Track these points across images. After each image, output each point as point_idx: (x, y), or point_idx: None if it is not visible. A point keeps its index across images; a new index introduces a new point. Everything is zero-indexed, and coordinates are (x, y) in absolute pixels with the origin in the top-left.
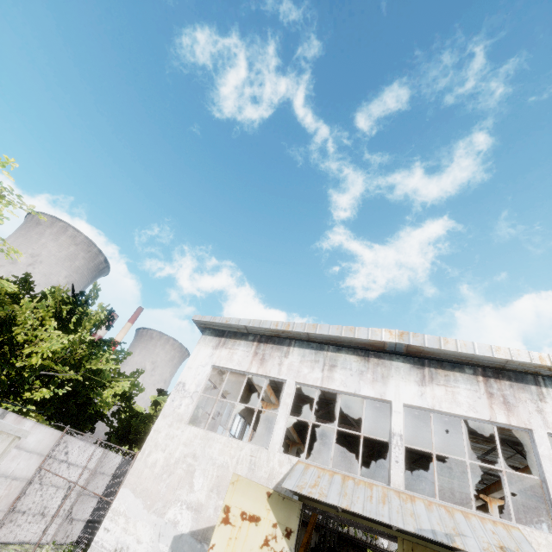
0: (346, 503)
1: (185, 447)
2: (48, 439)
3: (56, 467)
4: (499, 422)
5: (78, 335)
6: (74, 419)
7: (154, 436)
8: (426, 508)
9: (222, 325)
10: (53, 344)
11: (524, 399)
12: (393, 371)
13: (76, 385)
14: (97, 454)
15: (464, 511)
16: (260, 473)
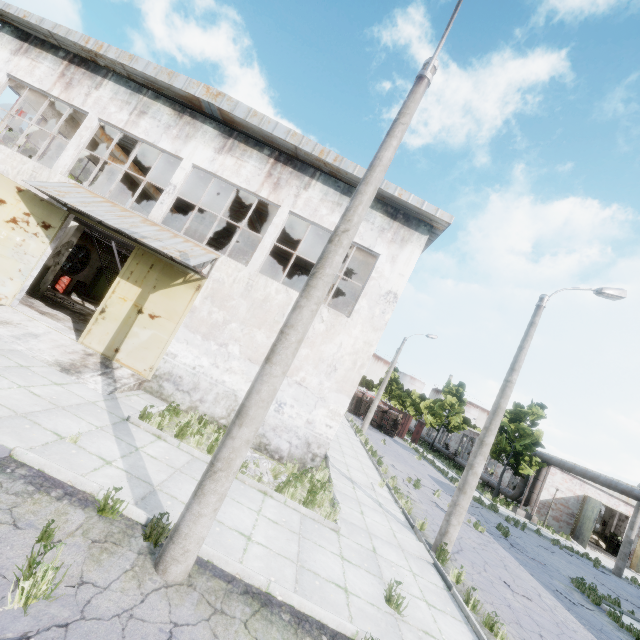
0: (78, 205)
1: None
2: None
3: None
4: (261, 196)
5: None
6: None
7: None
8: (157, 230)
9: (22, 22)
10: None
11: (293, 185)
12: (200, 134)
13: None
14: None
15: (192, 241)
16: None
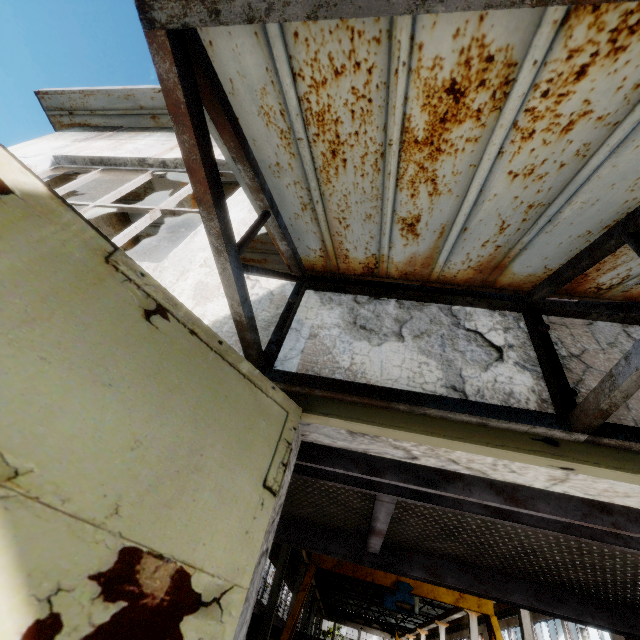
0: None
1: None
2: None
3: None
4: None
5: None
6: None
7: None
8: None
9: (112, 105)
10: None
11: None
12: None
13: None
14: None
15: None
16: None
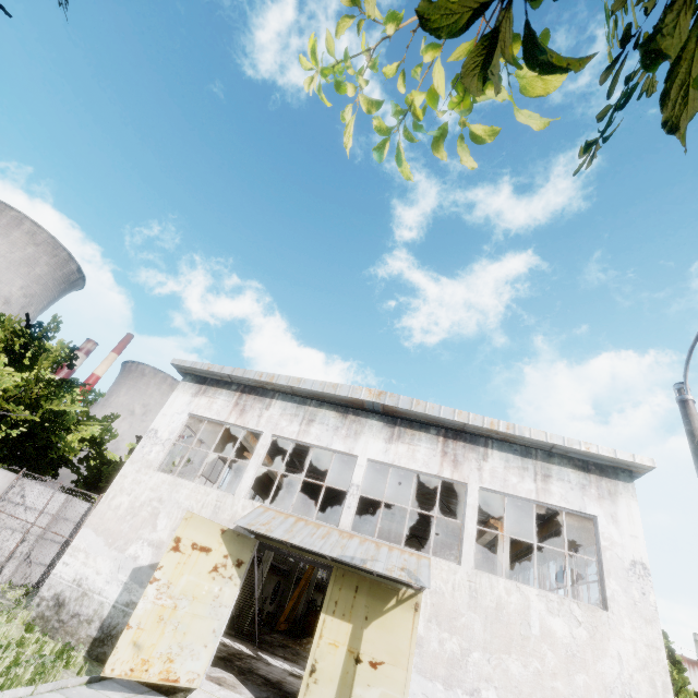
0: (288, 537)
1: (151, 491)
2: (1, 481)
3: (11, 509)
4: (444, 477)
5: (36, 372)
6: (32, 463)
7: (120, 481)
8: (359, 543)
9: (204, 372)
10: (4, 382)
11: (471, 458)
12: (367, 428)
13: (33, 427)
14: (58, 496)
15: (392, 546)
16: (224, 516)
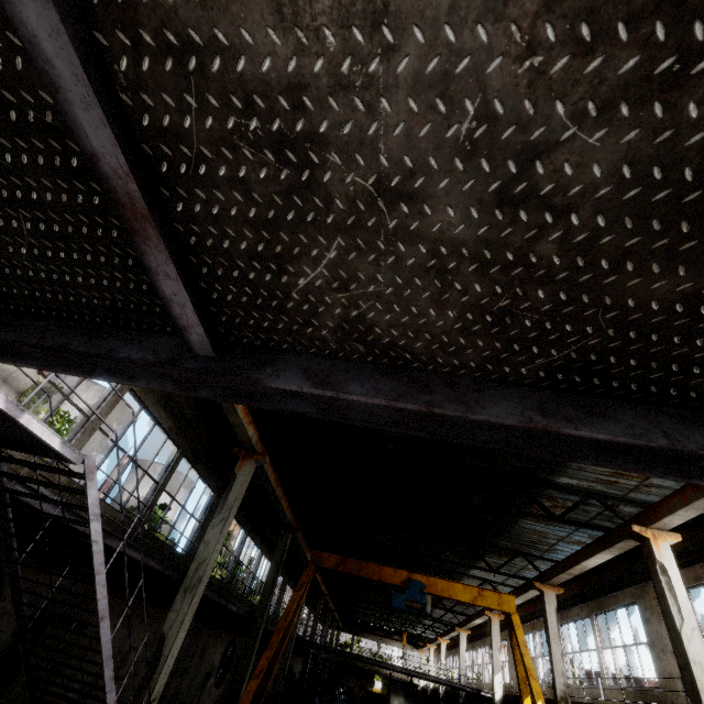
0: None
1: None
2: None
3: None
4: None
5: None
6: None
7: None
8: None
9: None
10: None
11: None
12: None
13: None
14: None
15: None
16: None
